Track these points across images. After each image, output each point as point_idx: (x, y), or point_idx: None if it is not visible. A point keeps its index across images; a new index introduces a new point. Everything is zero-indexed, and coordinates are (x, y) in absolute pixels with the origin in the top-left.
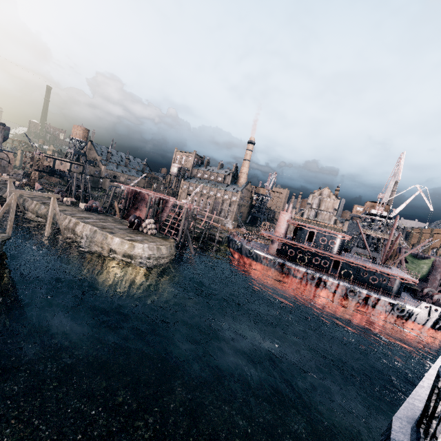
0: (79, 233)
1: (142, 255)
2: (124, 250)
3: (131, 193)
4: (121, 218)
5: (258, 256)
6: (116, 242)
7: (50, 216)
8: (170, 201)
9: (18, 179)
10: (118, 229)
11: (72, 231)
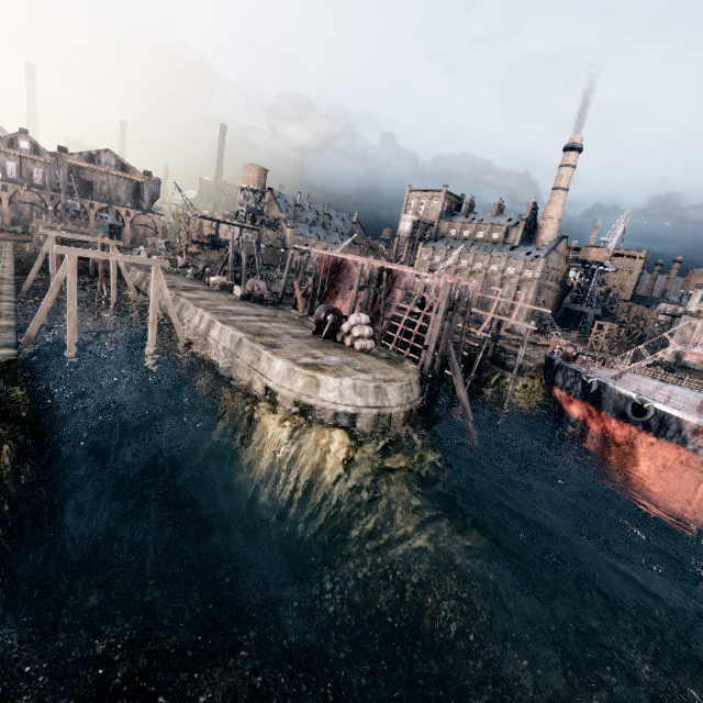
0: (214, 346)
1: (338, 407)
2: (294, 392)
3: (327, 265)
4: (304, 314)
5: (668, 423)
6: (278, 370)
7: (153, 307)
8: (403, 276)
9: (157, 252)
10: (289, 338)
11: (204, 340)
